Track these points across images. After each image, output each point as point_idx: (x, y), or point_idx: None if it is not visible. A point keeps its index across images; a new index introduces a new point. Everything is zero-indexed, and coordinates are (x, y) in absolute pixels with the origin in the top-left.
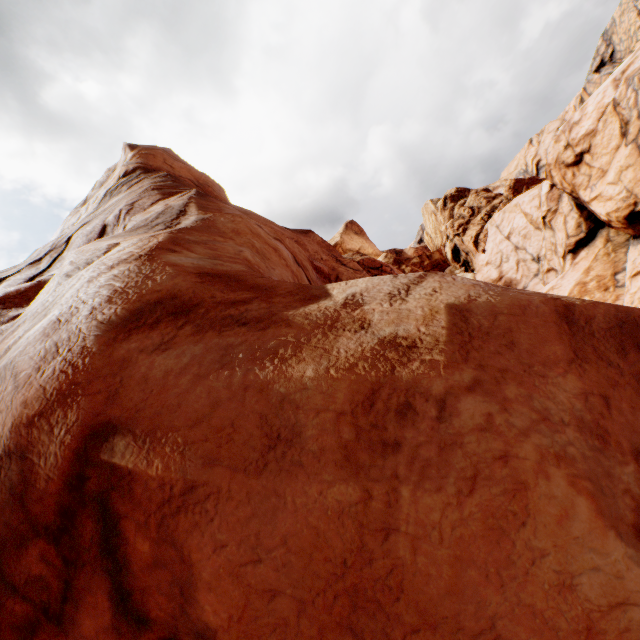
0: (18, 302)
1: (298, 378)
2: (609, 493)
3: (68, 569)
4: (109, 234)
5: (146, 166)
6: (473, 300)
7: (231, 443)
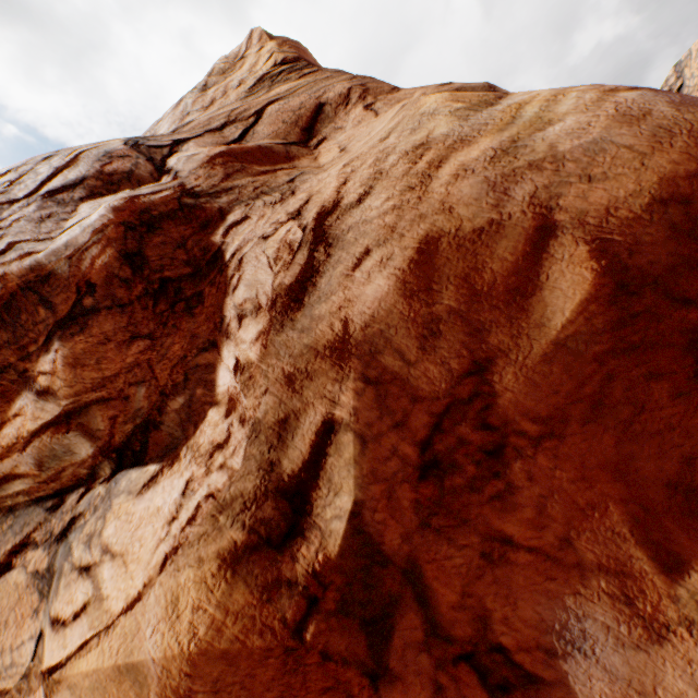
0: (250, 160)
1: None
2: None
3: None
4: (328, 114)
5: (305, 59)
6: None
7: None
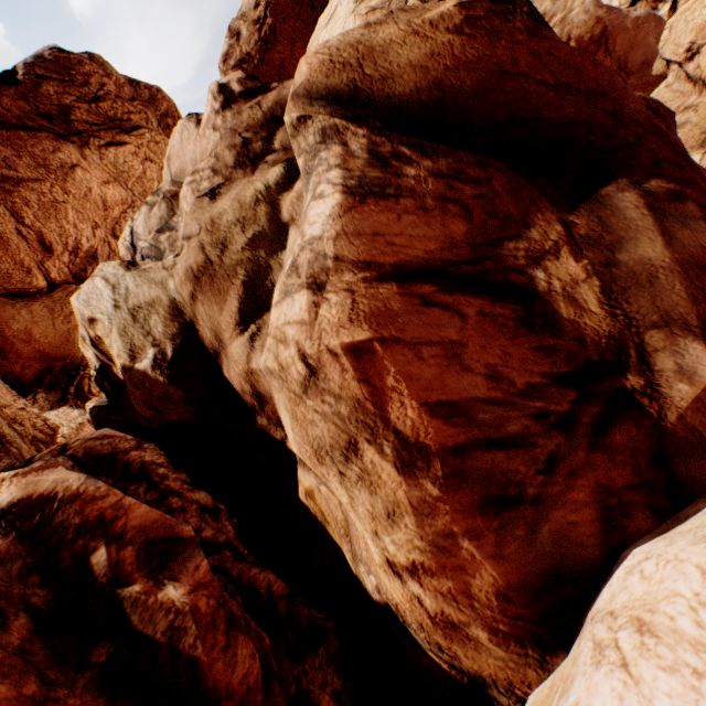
0: None
1: (628, 21)
2: (653, 36)
3: (597, 48)
4: None
5: None
6: (645, 13)
7: (622, 29)
